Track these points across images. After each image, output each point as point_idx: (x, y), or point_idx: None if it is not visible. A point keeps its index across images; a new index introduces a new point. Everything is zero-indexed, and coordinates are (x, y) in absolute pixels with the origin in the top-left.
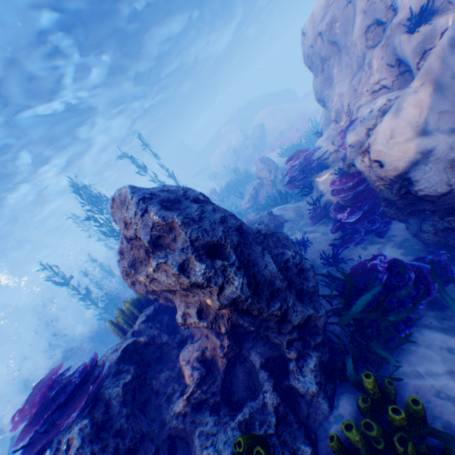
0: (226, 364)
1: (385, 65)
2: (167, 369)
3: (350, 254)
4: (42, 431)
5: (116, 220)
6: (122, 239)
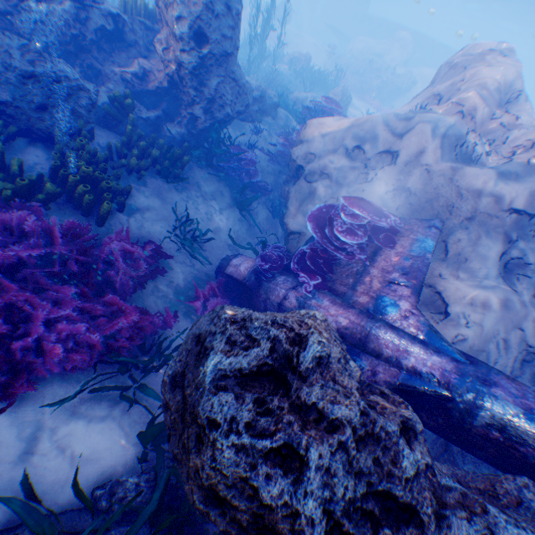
0: (152, 91)
1: None
2: (127, 56)
3: (260, 160)
4: None
5: None
6: None
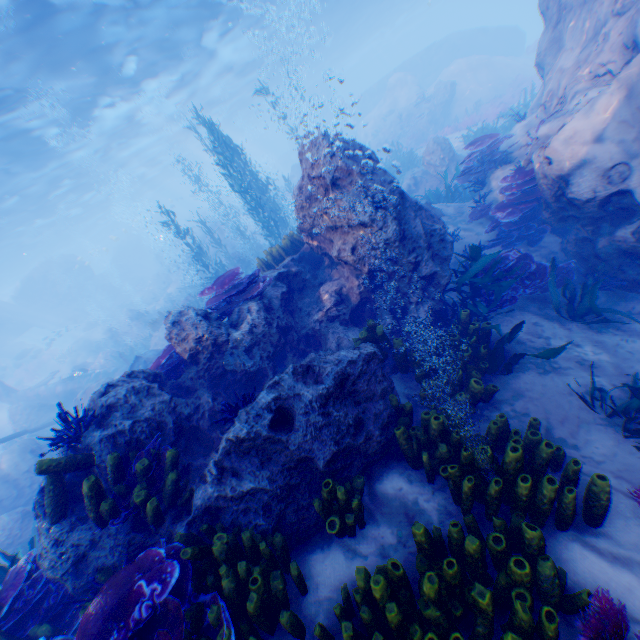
0: (358, 302)
1: (621, 46)
2: (309, 298)
3: None
4: (227, 301)
5: (300, 158)
6: (302, 177)
